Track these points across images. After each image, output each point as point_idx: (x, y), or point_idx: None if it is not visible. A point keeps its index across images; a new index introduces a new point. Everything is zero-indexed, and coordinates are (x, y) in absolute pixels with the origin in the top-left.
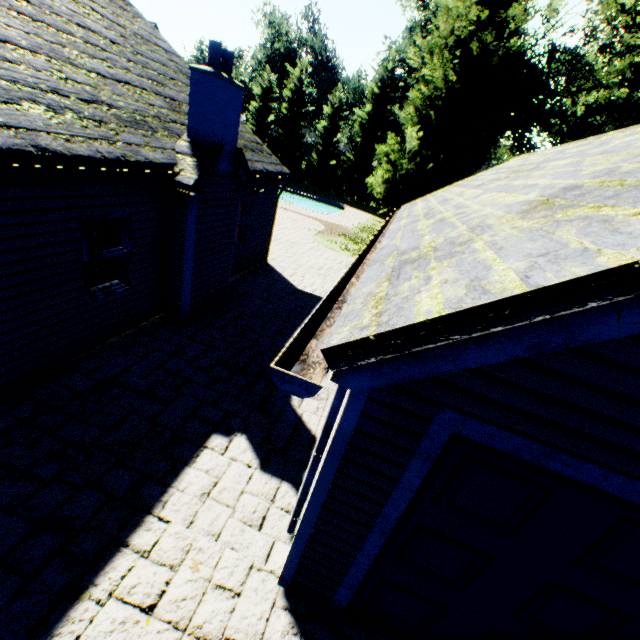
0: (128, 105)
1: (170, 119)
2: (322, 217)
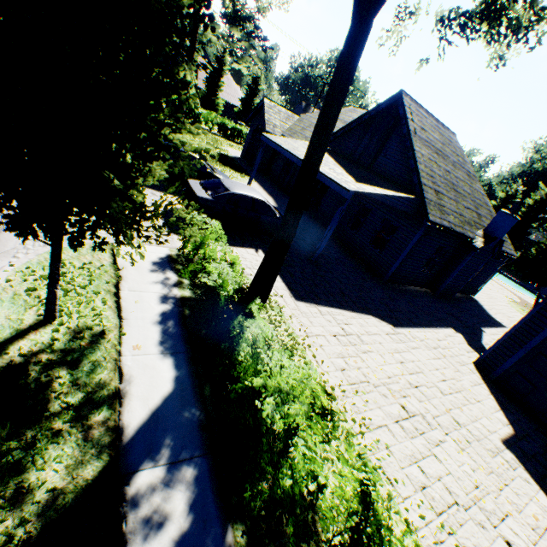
0: (467, 216)
1: (476, 222)
2: (519, 295)
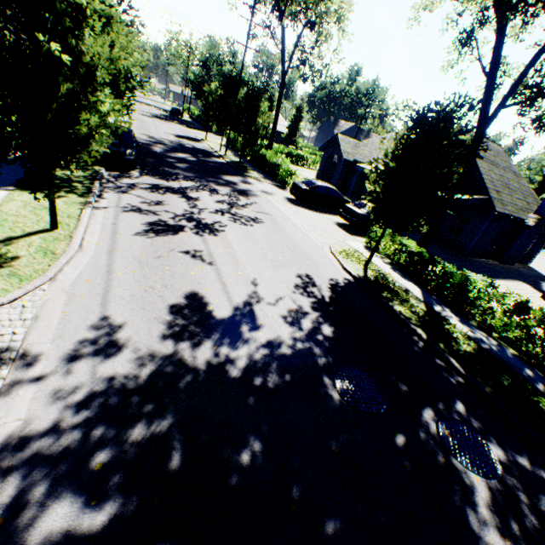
0: (519, 205)
1: (526, 208)
2: None
